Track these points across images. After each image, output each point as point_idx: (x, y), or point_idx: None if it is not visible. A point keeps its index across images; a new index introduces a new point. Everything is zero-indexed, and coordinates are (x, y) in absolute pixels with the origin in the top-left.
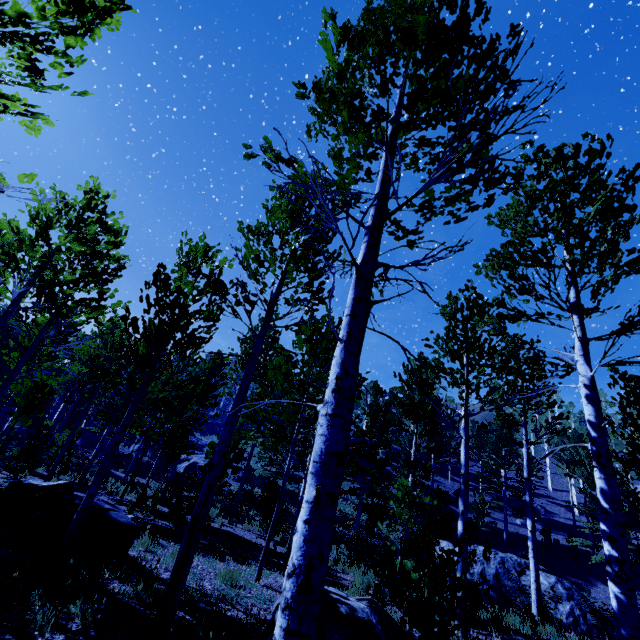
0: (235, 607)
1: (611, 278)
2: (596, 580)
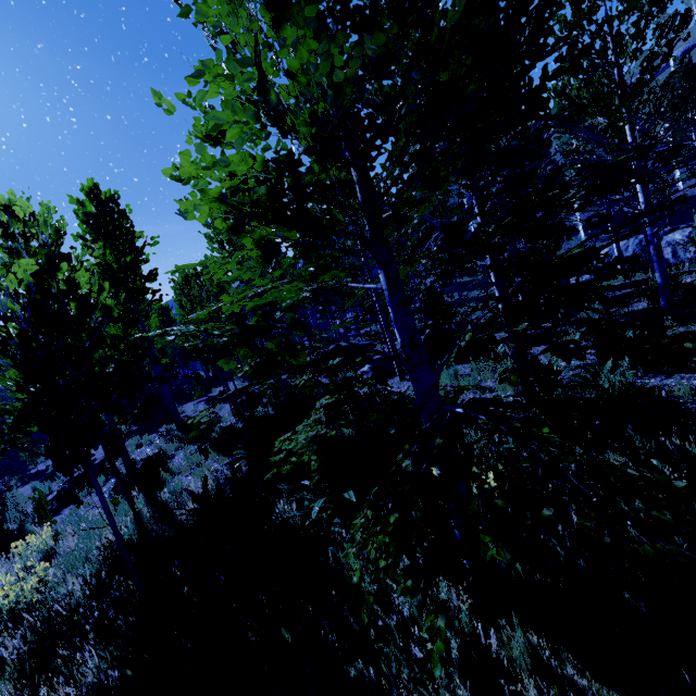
0: None
1: None
2: None
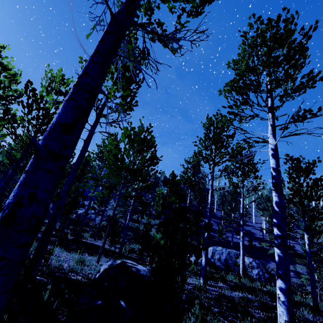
0: (78, 274)
1: (291, 87)
2: (270, 260)
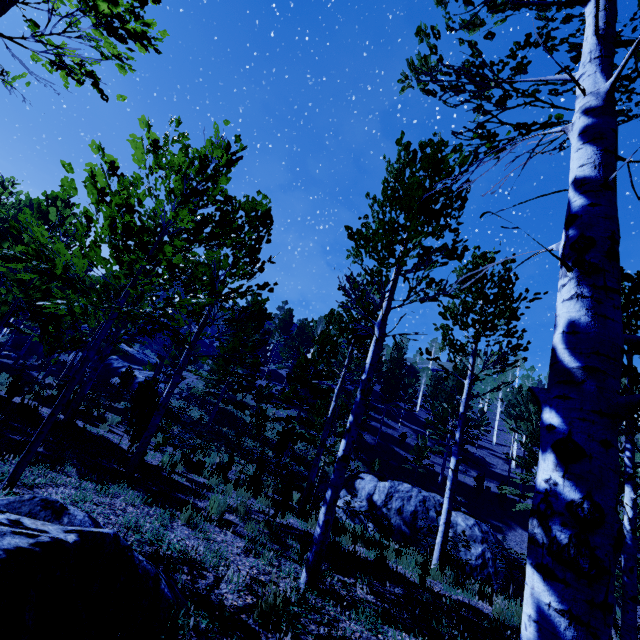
0: None
1: None
2: (516, 525)
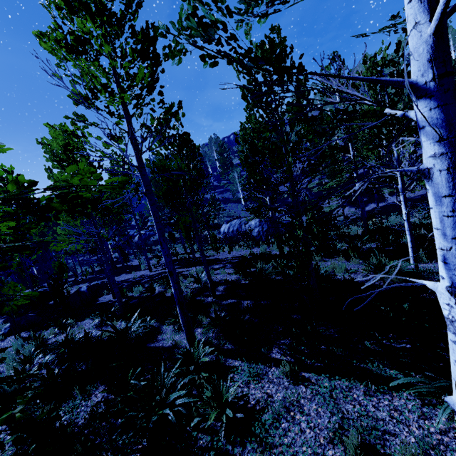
0: None
1: None
2: None
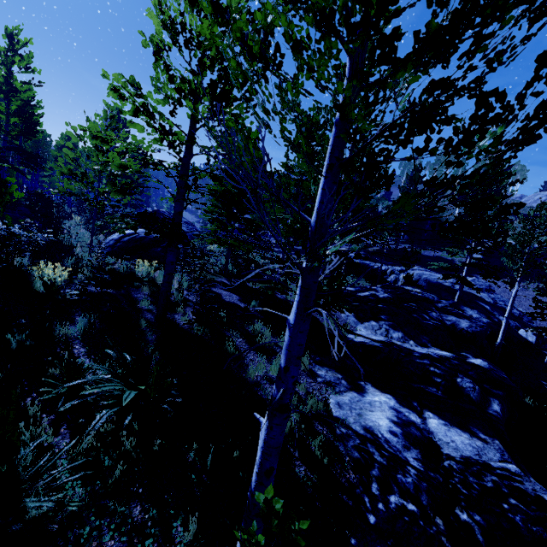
0: None
1: None
2: None
